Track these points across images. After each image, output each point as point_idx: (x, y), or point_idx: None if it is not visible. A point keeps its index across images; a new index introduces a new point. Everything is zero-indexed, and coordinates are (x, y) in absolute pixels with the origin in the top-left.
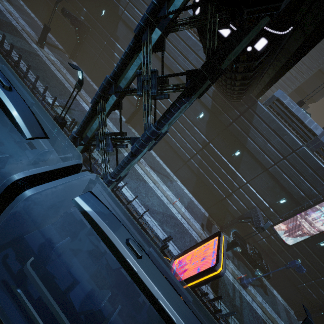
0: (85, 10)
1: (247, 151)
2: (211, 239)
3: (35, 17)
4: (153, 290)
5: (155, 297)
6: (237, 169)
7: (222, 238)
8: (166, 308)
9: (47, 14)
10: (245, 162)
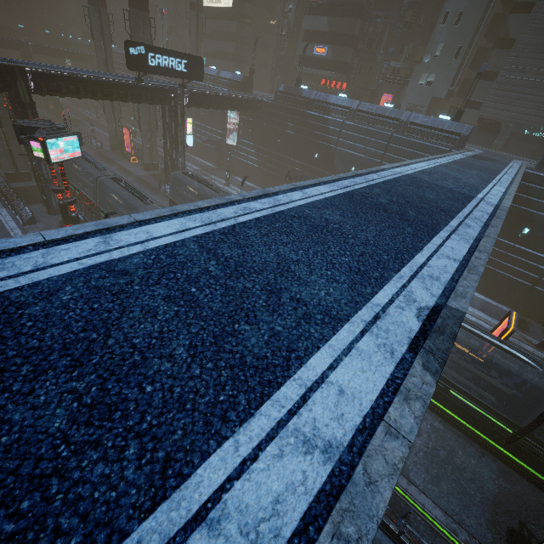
0: (298, 161)
1: (538, 224)
2: (505, 318)
3: (254, 186)
4: (465, 325)
5: (467, 327)
6: (534, 249)
7: (513, 313)
8: (473, 330)
9: (263, 179)
10: (542, 238)
